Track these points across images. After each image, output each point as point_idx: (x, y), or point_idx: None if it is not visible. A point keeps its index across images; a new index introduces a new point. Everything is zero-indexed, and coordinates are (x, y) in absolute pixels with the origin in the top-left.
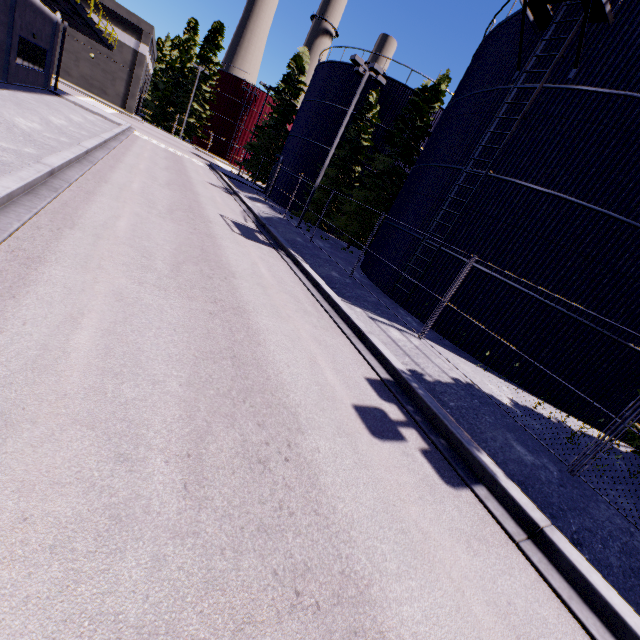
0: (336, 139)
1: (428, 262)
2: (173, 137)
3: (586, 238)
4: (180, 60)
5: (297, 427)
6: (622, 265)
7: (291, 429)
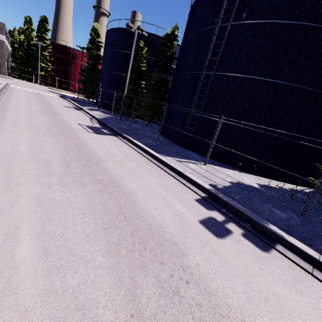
0: (129, 69)
1: (196, 124)
2: (34, 84)
3: (270, 96)
4: (26, 40)
5: (181, 253)
6: (289, 105)
7: (178, 256)
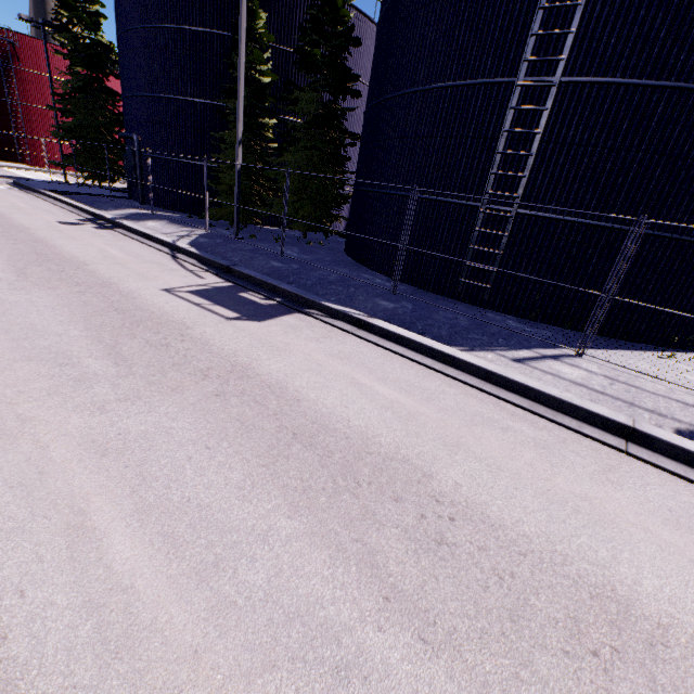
0: (239, 84)
1: (497, 235)
2: None
3: None
4: None
5: None
6: None
7: None
